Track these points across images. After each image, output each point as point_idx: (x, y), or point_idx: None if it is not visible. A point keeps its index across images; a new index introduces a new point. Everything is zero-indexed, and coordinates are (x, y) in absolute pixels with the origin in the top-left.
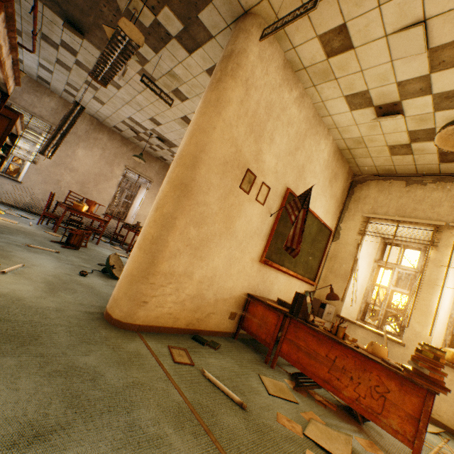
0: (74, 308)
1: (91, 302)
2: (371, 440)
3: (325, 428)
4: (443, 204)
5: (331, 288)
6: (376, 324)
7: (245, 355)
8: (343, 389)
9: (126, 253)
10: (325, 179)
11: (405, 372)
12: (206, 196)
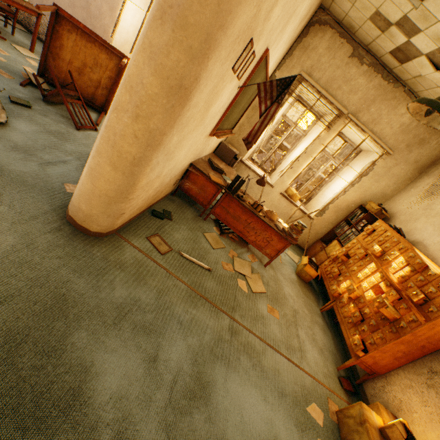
0: (35, 231)
1: (37, 207)
2: (252, 253)
3: (240, 260)
4: (357, 94)
5: (264, 177)
6: (259, 164)
7: (188, 214)
8: (249, 237)
9: None
10: (299, 21)
11: (285, 235)
12: (200, 95)
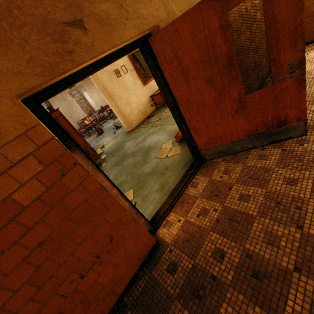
0: (123, 136)
1: (124, 134)
2: None
3: None
4: None
5: None
6: None
7: (161, 110)
8: None
9: (112, 120)
10: None
11: None
12: (115, 91)
